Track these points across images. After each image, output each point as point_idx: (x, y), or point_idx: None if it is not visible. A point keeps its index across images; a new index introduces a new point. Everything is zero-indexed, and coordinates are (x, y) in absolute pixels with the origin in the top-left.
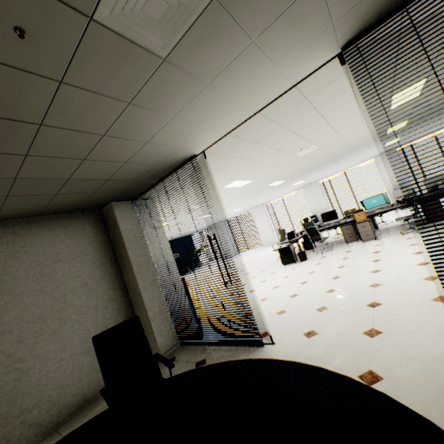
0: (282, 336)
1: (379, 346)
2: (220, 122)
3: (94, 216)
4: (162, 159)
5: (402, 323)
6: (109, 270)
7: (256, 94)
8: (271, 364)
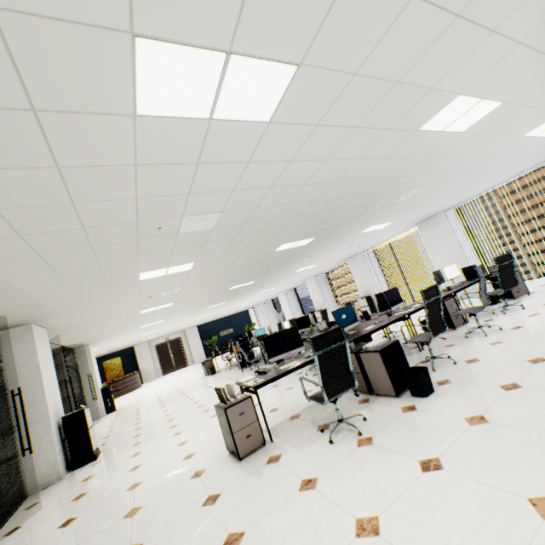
0: None
1: None
2: None
3: (58, 357)
4: None
5: None
6: (63, 383)
7: None
8: None
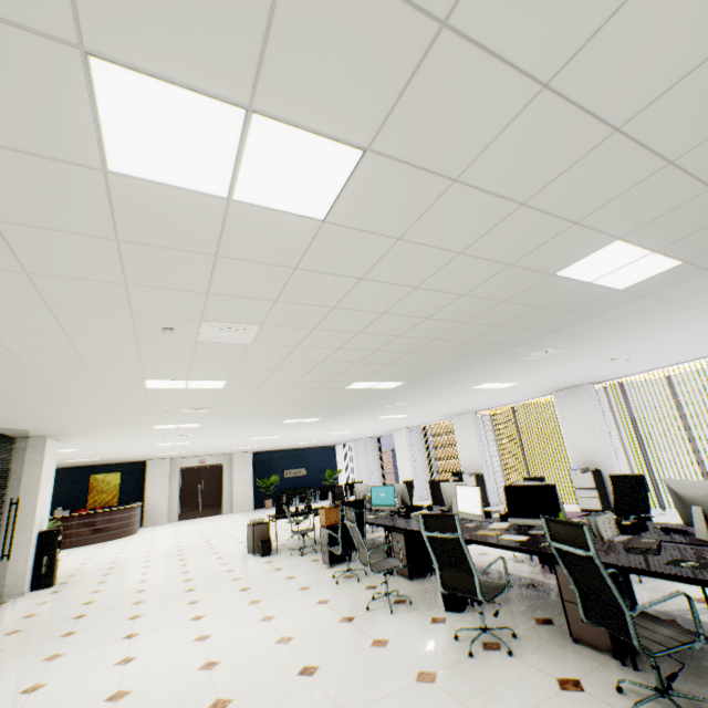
0: None
1: None
2: None
3: None
4: None
5: None
6: None
7: None
8: None
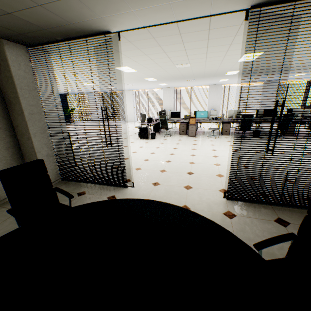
0: (139, 183)
1: (190, 194)
2: (147, 14)
3: None
4: (79, 20)
5: (202, 184)
6: None
7: (186, 6)
8: (152, 203)
